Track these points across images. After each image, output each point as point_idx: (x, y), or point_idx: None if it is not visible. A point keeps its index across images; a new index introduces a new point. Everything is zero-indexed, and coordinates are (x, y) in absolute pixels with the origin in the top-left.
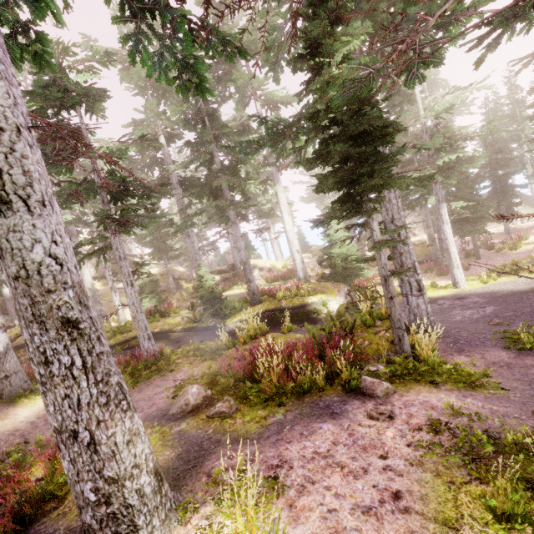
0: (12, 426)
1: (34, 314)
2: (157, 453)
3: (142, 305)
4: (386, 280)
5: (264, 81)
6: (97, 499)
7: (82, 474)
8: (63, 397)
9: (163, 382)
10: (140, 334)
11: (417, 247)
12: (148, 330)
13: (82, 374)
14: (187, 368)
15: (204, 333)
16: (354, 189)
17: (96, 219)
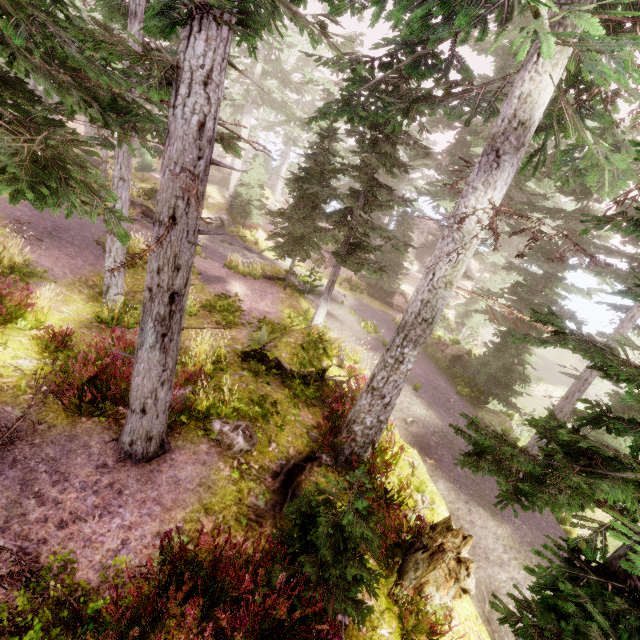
0: None
1: None
2: None
3: None
4: (102, 163)
5: None
6: None
7: None
8: None
9: None
10: None
11: None
12: None
13: None
14: None
15: None
16: None
17: None
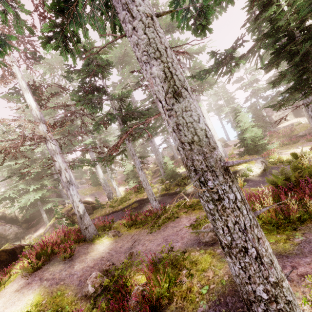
0: (99, 255)
1: (206, 165)
2: (219, 266)
3: (129, 185)
4: None
5: (185, 42)
6: (268, 297)
7: (253, 279)
8: (233, 223)
9: (176, 224)
10: (150, 197)
11: (296, 126)
12: (154, 195)
13: (242, 205)
14: (184, 215)
15: (173, 196)
16: (308, 76)
17: (122, 132)
